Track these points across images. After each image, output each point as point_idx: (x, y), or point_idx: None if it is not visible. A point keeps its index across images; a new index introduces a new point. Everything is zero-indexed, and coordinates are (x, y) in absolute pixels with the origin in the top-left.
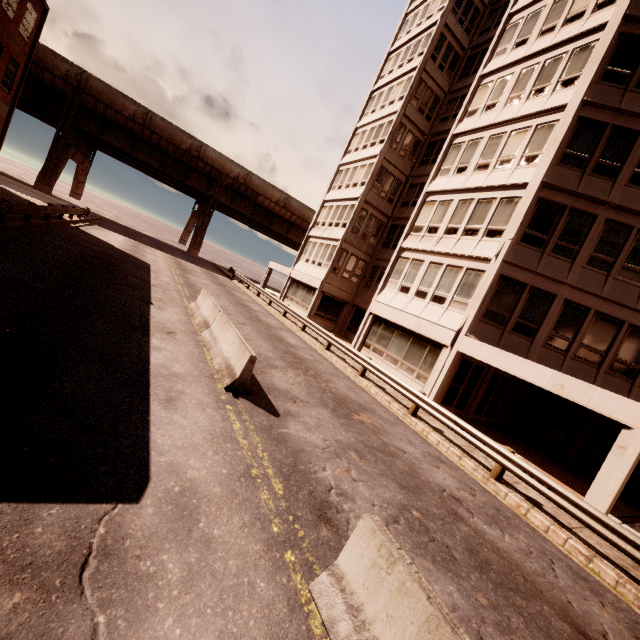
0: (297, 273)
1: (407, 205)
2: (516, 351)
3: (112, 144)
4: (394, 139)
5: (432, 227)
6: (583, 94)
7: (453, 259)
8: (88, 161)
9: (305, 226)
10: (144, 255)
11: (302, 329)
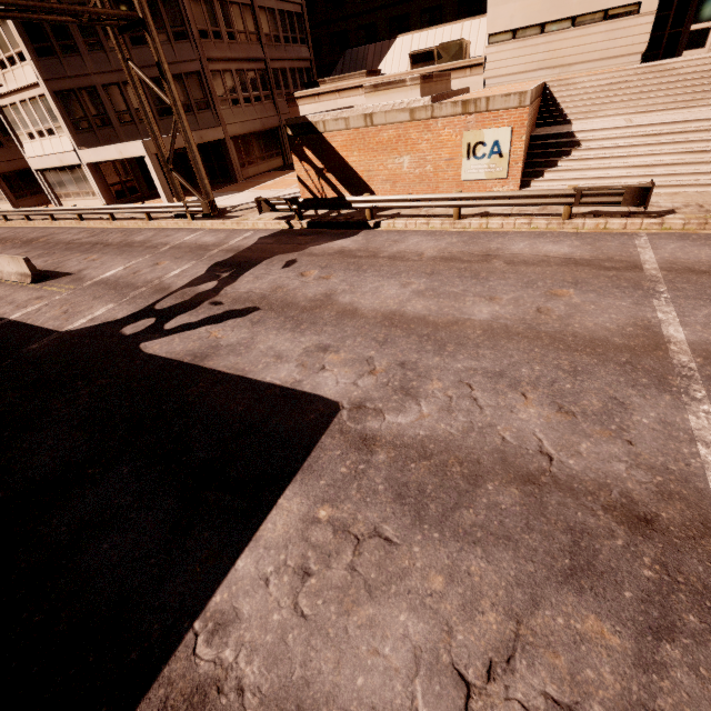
0: None
1: None
2: (112, 140)
3: None
4: None
5: None
6: None
7: (26, 92)
8: None
9: None
10: None
11: (6, 220)
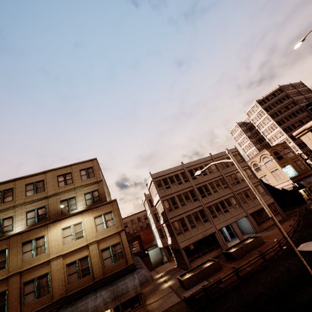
0: None
1: None
2: None
3: None
4: None
5: None
6: (294, 143)
7: None
8: None
9: None
10: None
11: None
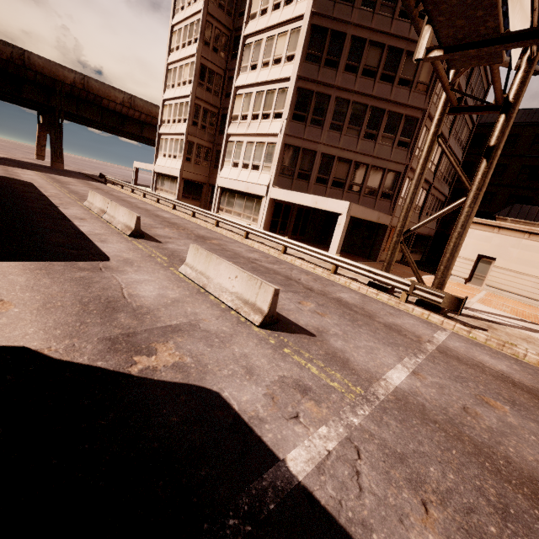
0: (159, 167)
1: (229, 96)
2: (301, 190)
3: None
4: (205, 37)
5: (244, 115)
6: (311, 6)
7: (259, 137)
8: None
9: (156, 123)
10: (20, 176)
11: (173, 208)
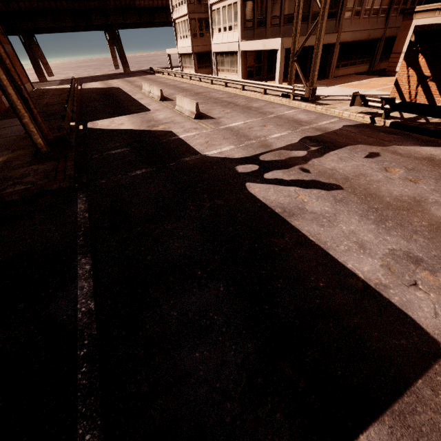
0: (180, 49)
1: None
2: (261, 36)
3: (44, 27)
4: None
5: None
6: None
7: (228, 1)
8: (39, 47)
9: None
10: (112, 85)
11: (190, 79)
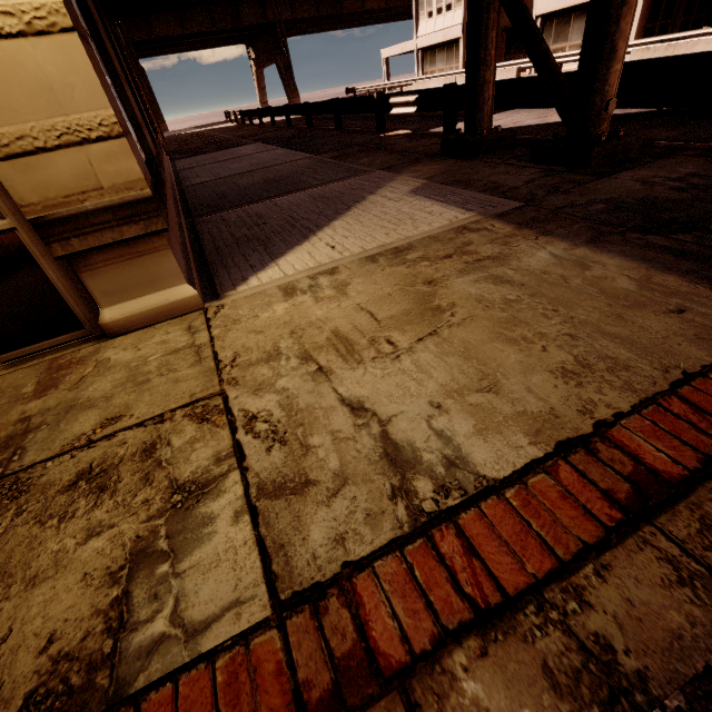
0: (425, 39)
1: None
2: None
3: (166, 36)
4: None
5: None
6: None
7: None
8: None
9: None
10: None
11: None
